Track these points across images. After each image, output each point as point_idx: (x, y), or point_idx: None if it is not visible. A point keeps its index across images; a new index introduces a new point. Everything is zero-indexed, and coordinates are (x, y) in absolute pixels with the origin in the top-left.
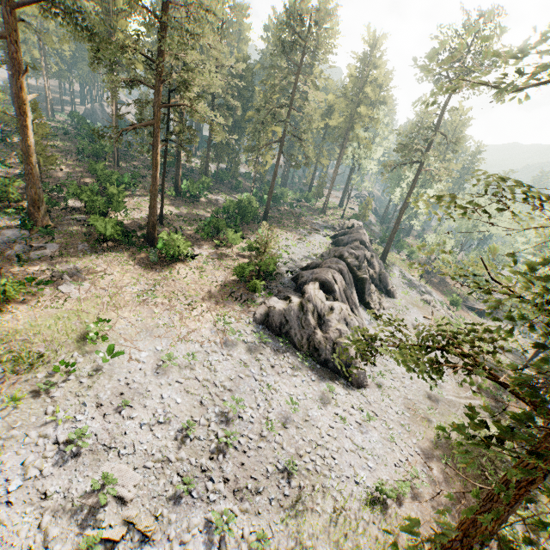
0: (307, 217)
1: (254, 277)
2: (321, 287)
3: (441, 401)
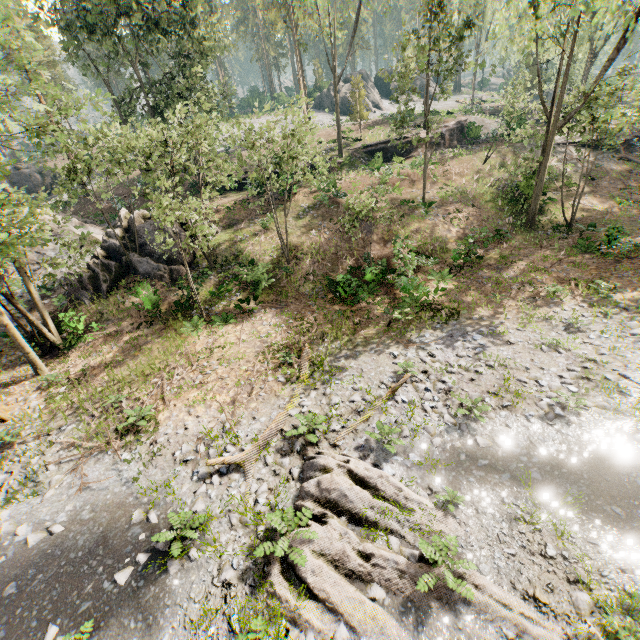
0: None
1: None
2: (345, 83)
3: None
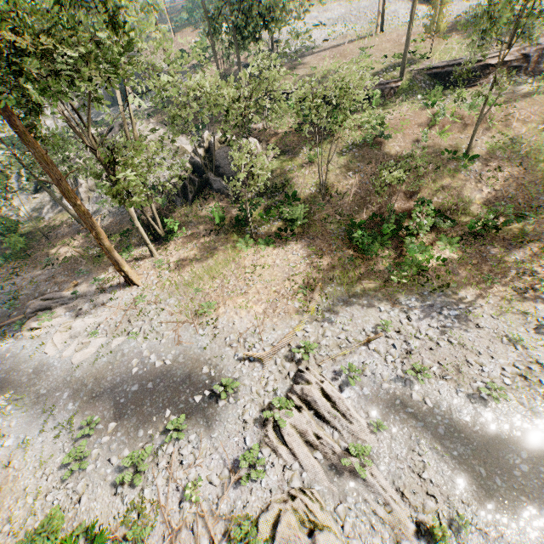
0: None
1: None
2: None
3: None
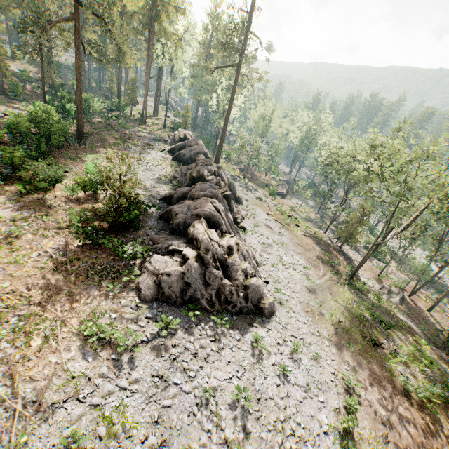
0: (130, 130)
1: (110, 230)
2: (207, 224)
3: (316, 290)
